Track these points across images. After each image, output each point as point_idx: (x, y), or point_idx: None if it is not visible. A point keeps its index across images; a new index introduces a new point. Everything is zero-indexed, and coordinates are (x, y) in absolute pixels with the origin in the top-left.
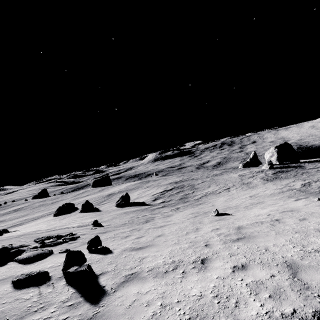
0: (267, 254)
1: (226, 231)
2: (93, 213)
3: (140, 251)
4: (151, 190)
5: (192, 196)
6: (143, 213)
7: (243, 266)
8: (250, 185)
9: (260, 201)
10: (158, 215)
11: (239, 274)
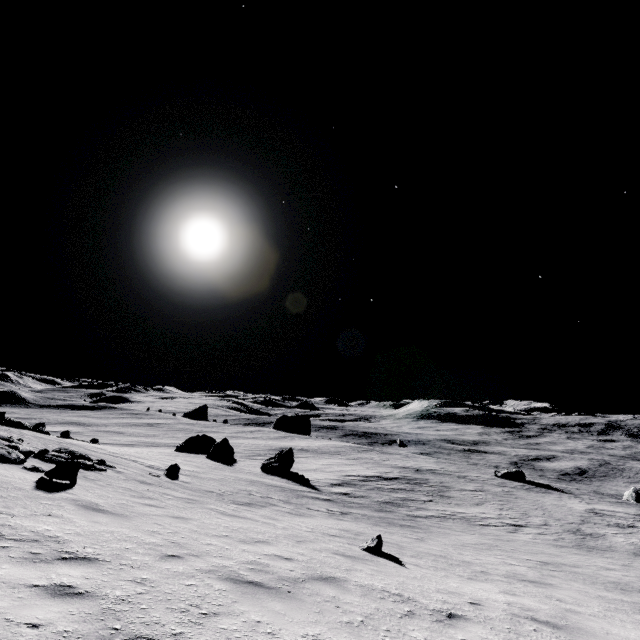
0: (178, 616)
1: (283, 568)
2: (217, 463)
3: (82, 511)
4: (354, 466)
5: (413, 507)
6: (274, 494)
7: (77, 594)
8: (590, 541)
9: (546, 580)
10: (286, 506)
11: (21, 591)
